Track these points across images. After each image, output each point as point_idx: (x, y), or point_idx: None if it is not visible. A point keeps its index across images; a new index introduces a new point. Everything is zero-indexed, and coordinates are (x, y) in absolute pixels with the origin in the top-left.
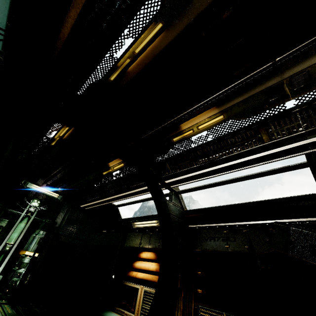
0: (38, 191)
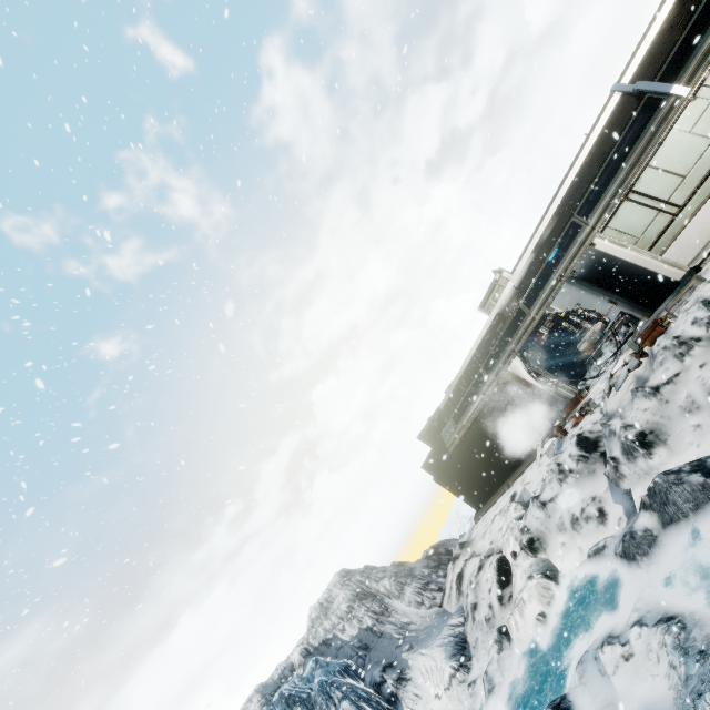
0: None
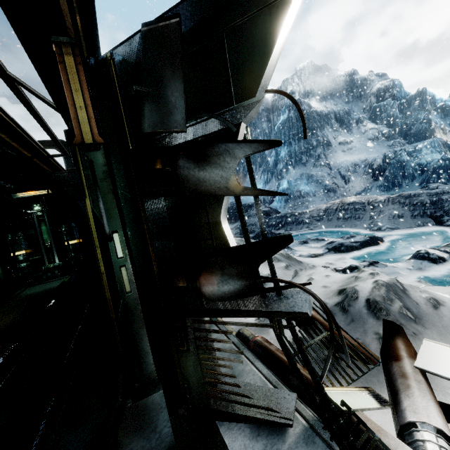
0: (29, 197)
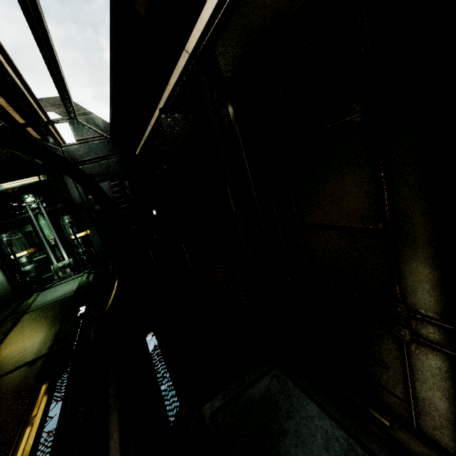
0: (17, 187)
